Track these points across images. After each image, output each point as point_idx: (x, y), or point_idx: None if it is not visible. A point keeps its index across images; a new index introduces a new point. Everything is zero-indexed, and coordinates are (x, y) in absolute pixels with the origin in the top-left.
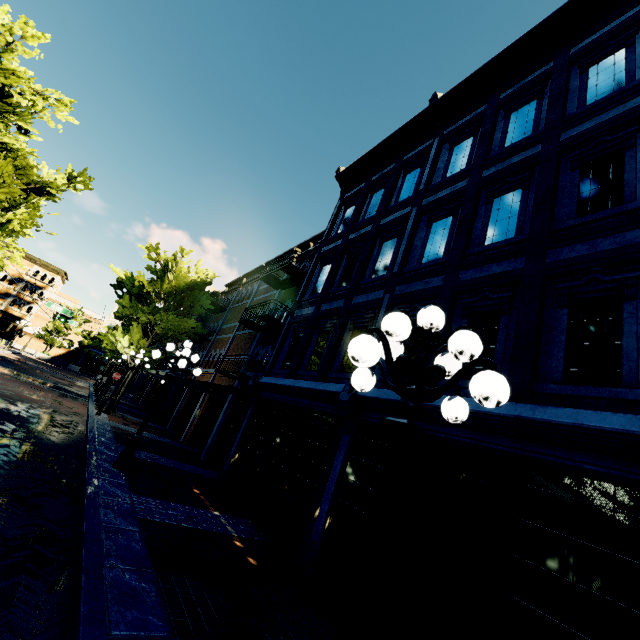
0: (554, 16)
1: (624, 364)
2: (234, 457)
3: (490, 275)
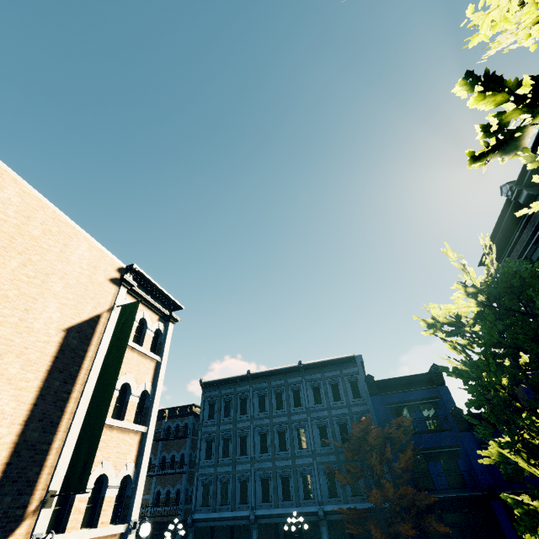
0: (283, 369)
1: (312, 493)
2: None
3: (284, 465)
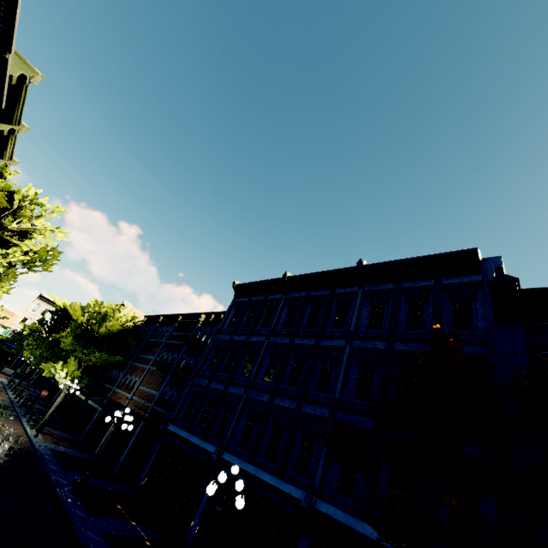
0: (331, 272)
1: (310, 468)
2: (144, 480)
3: (284, 406)
